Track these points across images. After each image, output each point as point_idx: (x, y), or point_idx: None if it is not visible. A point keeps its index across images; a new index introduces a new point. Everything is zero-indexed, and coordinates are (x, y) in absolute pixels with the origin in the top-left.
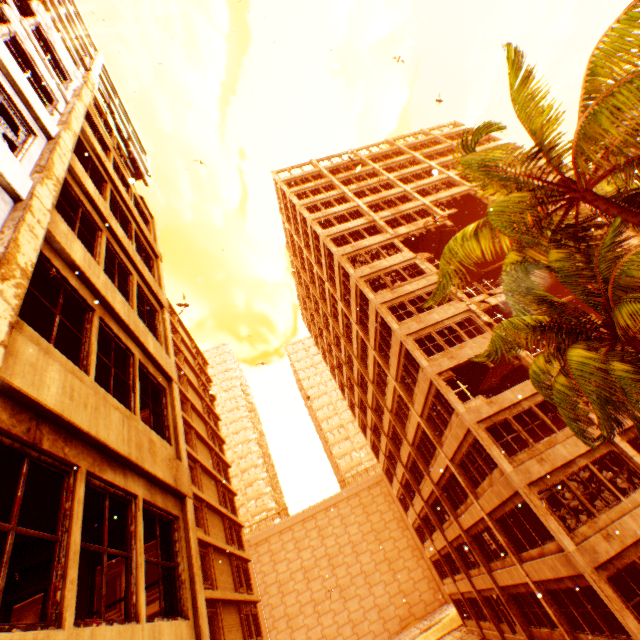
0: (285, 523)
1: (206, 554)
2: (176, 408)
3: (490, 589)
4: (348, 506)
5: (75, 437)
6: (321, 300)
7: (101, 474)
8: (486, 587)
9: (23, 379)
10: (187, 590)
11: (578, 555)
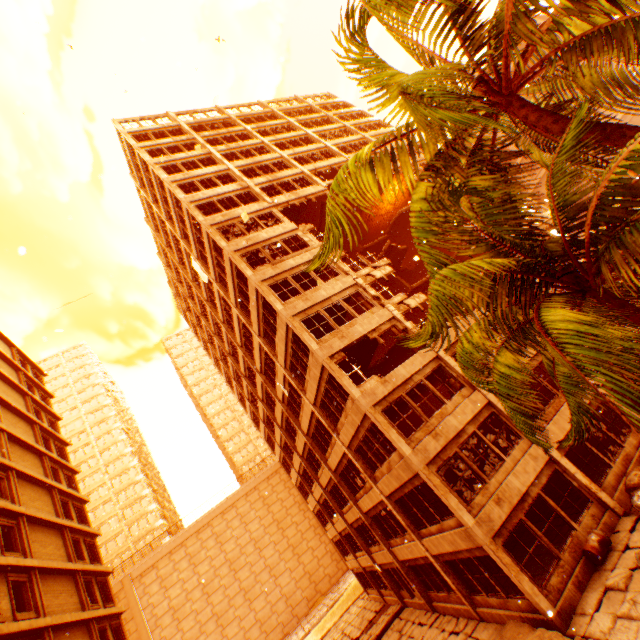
0: (176, 541)
1: None
2: None
3: (391, 562)
4: (247, 503)
5: None
6: (195, 283)
7: None
8: (387, 562)
9: None
10: None
11: (478, 528)
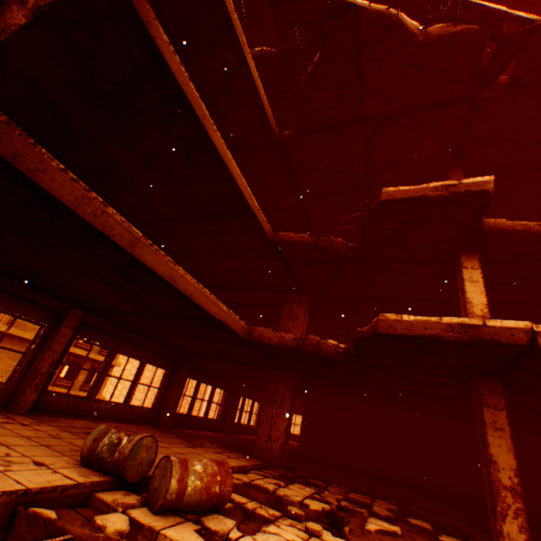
0: None
1: None
2: None
3: None
4: None
5: None
6: None
7: None
8: None
9: None
10: None
11: None
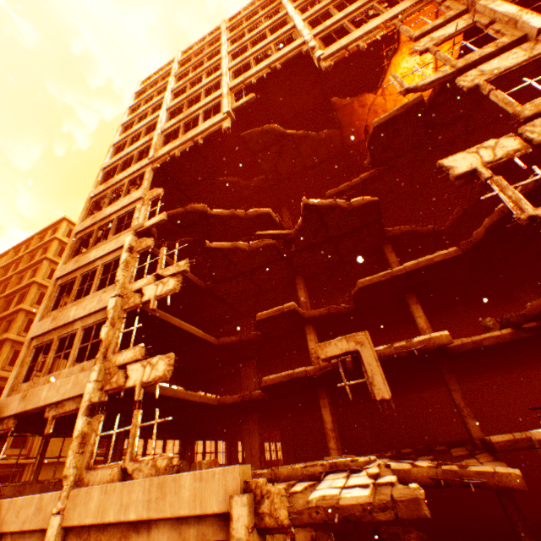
0: None
1: (18, 472)
2: None
3: None
4: None
5: None
6: None
7: None
8: None
9: None
10: None
11: None
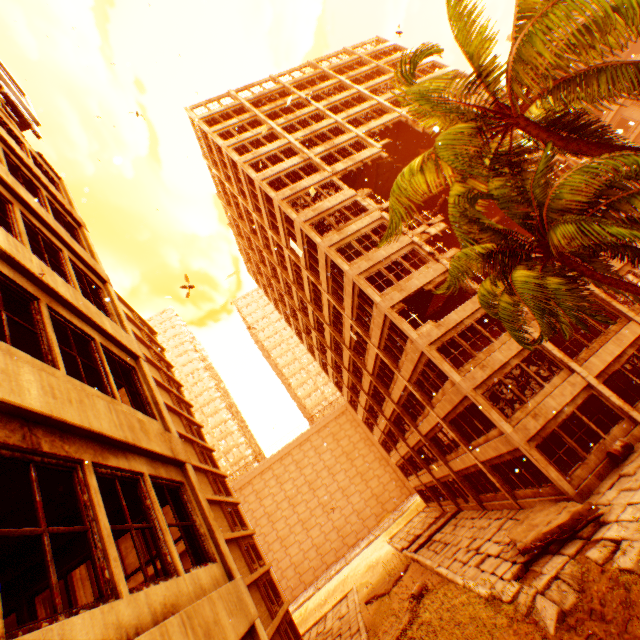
0: (264, 465)
1: None
2: (151, 384)
3: (447, 476)
4: (319, 438)
5: (70, 434)
6: (266, 250)
7: (106, 462)
8: (444, 475)
9: (1, 388)
10: (209, 540)
11: (514, 435)
